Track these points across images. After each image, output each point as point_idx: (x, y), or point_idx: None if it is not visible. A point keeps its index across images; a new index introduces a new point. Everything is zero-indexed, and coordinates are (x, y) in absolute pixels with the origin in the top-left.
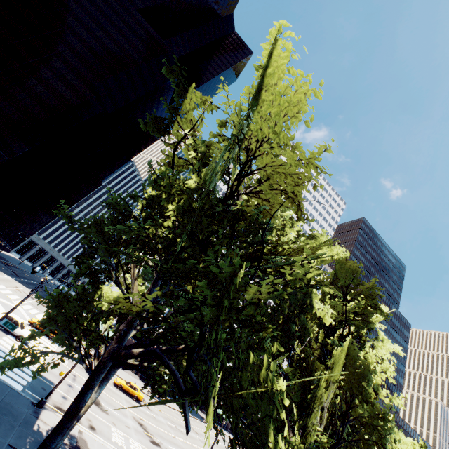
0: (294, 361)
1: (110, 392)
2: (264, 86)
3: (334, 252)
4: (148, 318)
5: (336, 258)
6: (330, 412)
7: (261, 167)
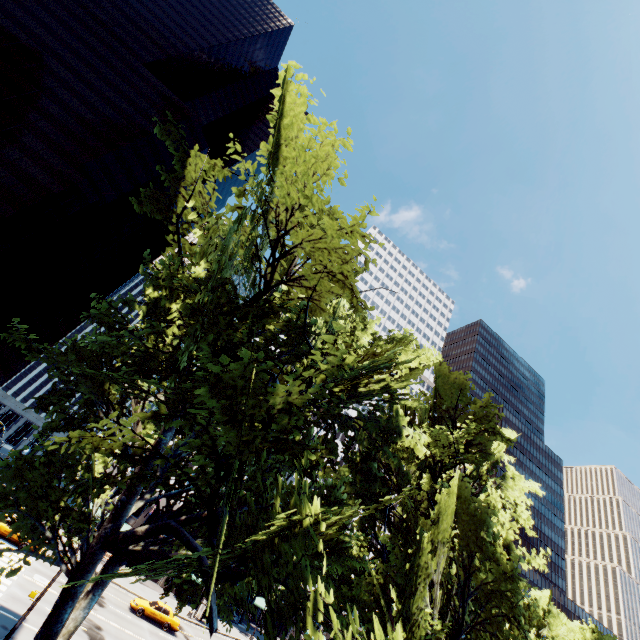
0: (395, 526)
1: (123, 622)
2: (281, 139)
3: (423, 357)
4: (135, 459)
5: (427, 366)
6: (446, 588)
7: (296, 244)
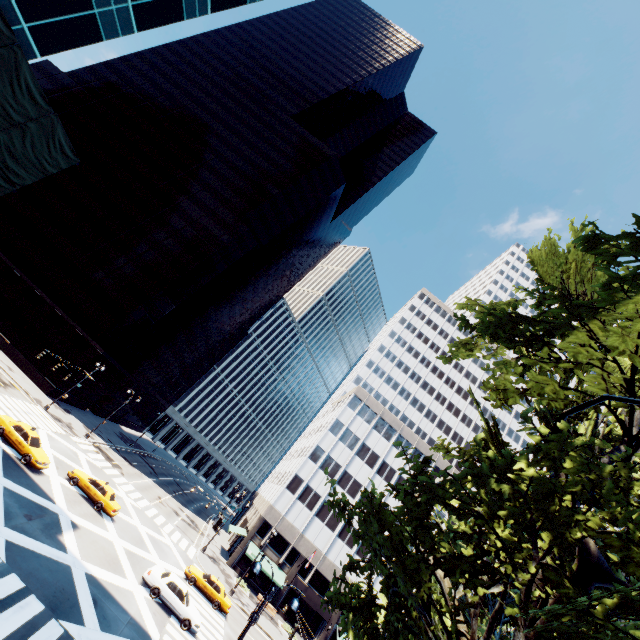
0: None
1: None
2: None
3: None
4: None
5: None
6: None
7: None
